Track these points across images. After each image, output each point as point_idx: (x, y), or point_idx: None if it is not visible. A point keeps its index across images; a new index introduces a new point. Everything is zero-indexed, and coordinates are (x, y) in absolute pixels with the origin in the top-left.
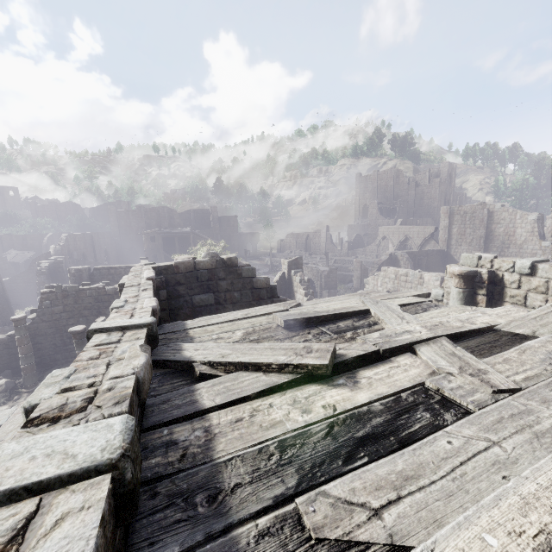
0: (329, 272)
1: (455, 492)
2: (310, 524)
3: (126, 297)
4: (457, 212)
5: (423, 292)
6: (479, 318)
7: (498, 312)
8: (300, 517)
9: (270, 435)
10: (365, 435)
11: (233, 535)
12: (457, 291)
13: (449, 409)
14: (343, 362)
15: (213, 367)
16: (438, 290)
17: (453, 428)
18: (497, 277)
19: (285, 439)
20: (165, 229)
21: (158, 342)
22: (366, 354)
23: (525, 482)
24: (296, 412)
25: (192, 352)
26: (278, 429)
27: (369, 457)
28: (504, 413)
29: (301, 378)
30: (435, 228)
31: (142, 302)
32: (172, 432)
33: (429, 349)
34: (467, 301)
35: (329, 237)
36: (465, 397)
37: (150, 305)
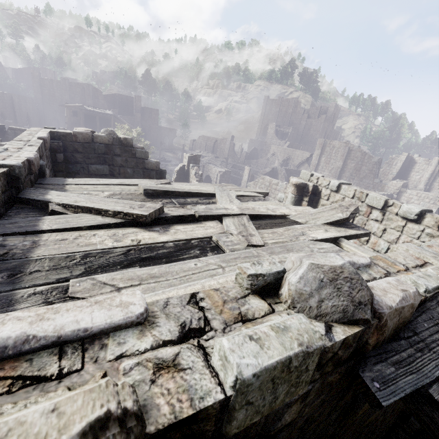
0: (224, 173)
1: (176, 285)
2: (70, 290)
3: (8, 147)
4: (328, 145)
5: (263, 191)
6: (281, 210)
7: (297, 209)
8: (68, 288)
9: (81, 249)
10: (148, 256)
11: (14, 292)
12: (291, 196)
13: (214, 251)
14: (164, 218)
15: (65, 208)
16: (282, 194)
17: (205, 258)
18: (318, 190)
19: (91, 253)
20: (87, 107)
21: (22, 184)
22: (184, 215)
23: (211, 280)
24: (110, 240)
25: (54, 196)
26: (89, 247)
27: (140, 267)
28: (243, 255)
29: (128, 222)
30: (311, 155)
31: (22, 153)
32: (6, 240)
33: (231, 220)
34: (296, 204)
35: (232, 145)
36: (229, 246)
37: (26, 156)
